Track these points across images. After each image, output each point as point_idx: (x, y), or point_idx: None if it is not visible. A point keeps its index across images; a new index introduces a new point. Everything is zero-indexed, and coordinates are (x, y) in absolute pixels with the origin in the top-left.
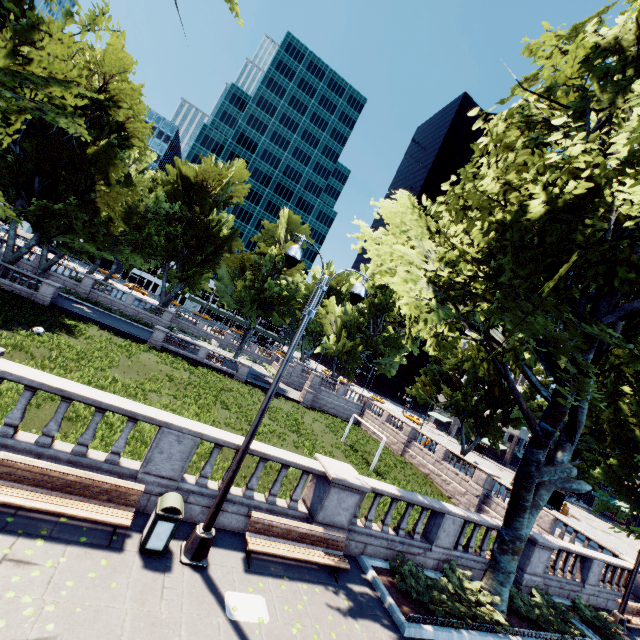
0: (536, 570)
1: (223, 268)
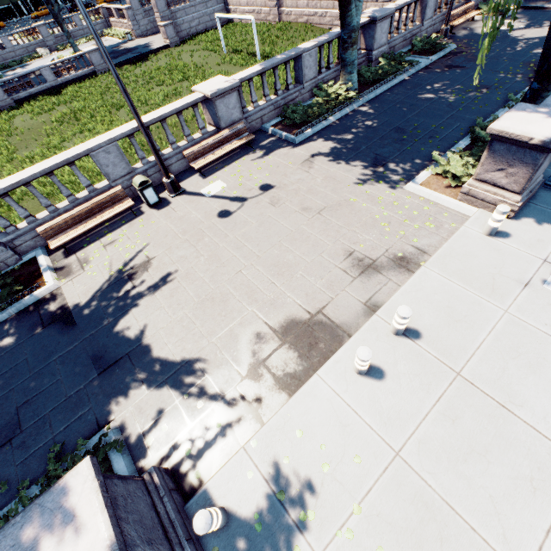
0: (381, 43)
1: None
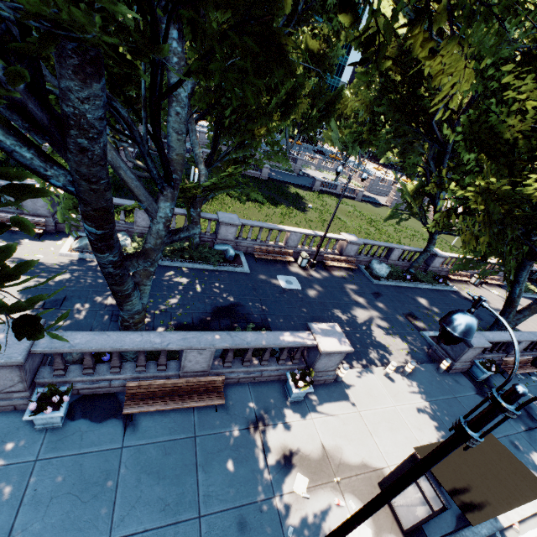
0: None
1: (332, 119)
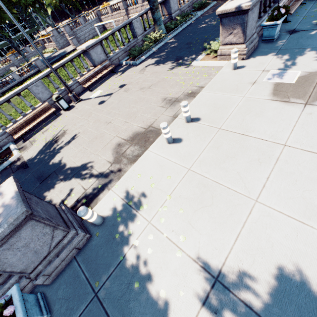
0: (175, 9)
1: None
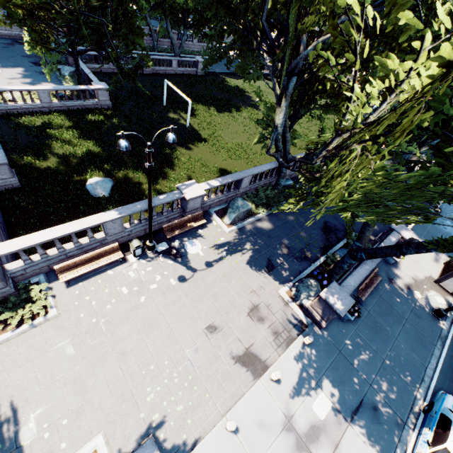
0: None
1: None
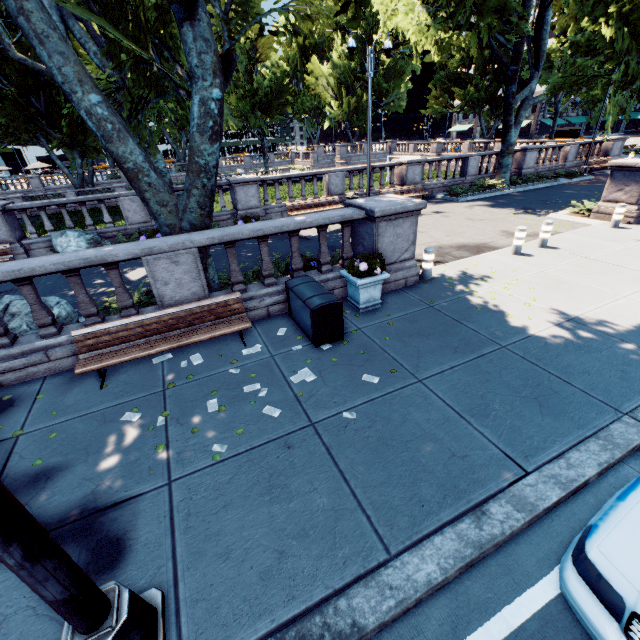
0: (529, 166)
1: None
